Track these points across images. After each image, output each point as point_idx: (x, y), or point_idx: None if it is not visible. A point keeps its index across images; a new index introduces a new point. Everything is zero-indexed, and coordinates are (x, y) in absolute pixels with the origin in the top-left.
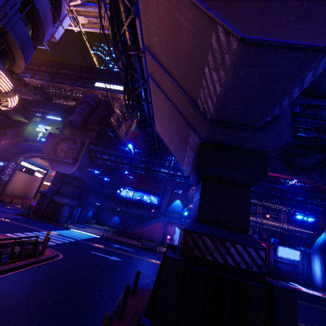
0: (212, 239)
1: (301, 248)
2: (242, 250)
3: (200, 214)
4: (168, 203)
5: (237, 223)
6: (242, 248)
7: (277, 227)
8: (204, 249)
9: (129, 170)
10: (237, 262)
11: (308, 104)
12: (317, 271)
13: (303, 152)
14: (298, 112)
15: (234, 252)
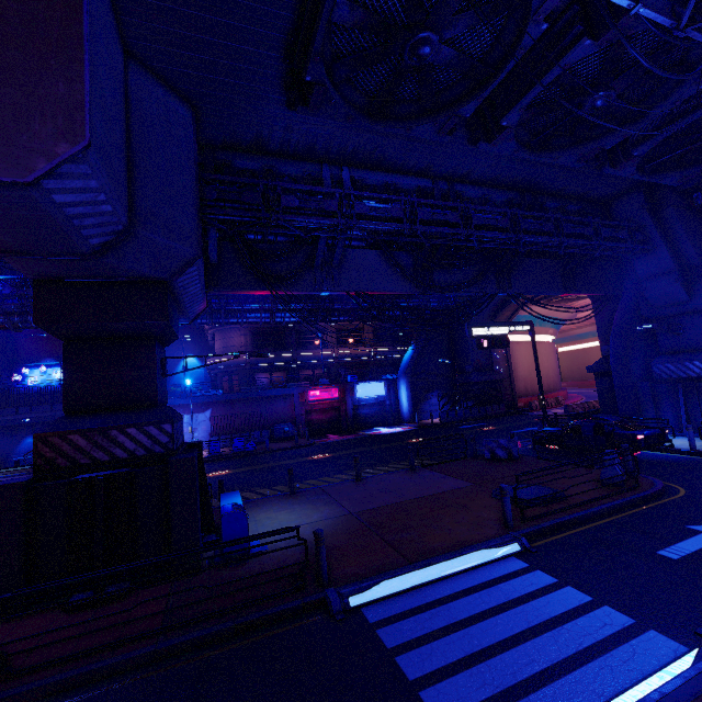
0: (85, 435)
1: (388, 377)
2: (138, 434)
3: (70, 402)
4: (168, 368)
5: (138, 398)
6: (137, 431)
7: (361, 355)
8: (73, 453)
9: (8, 327)
10: (131, 451)
11: (266, 169)
12: (404, 401)
13: (283, 250)
14: (217, 198)
15: (125, 441)
